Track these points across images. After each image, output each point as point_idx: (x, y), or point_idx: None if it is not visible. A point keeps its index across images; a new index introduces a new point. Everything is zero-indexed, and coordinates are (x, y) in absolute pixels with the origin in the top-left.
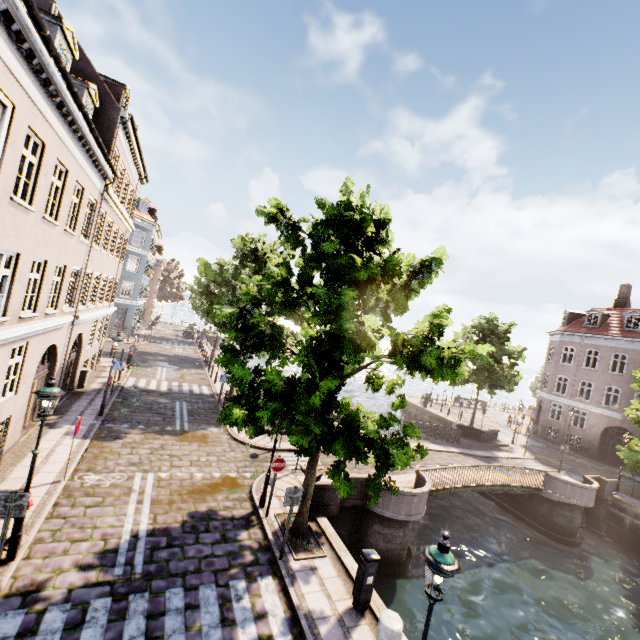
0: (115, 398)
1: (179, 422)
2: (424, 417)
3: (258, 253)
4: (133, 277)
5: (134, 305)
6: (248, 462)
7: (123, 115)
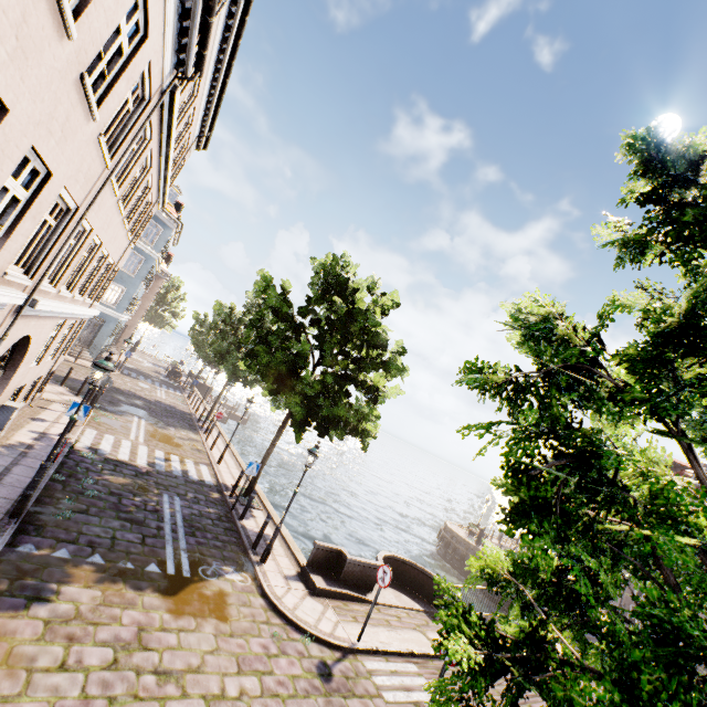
0: (54, 471)
1: (171, 550)
2: None
3: (347, 286)
4: (127, 281)
5: (116, 318)
6: (321, 697)
7: None
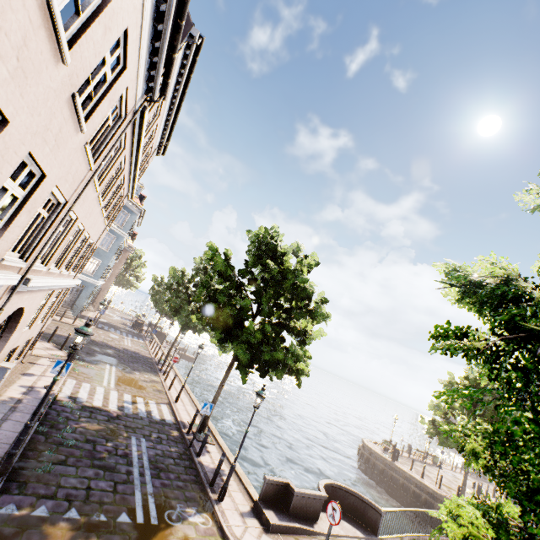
0: (38, 424)
1: (140, 496)
2: (395, 475)
3: (276, 251)
4: (102, 254)
5: (93, 284)
6: None
7: (193, 33)
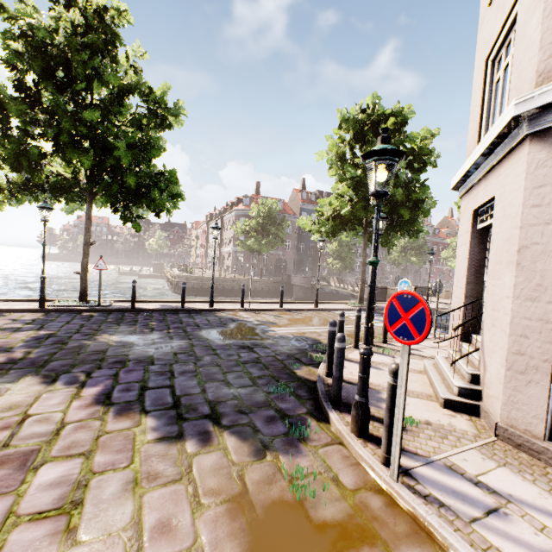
0: None
1: None
2: (230, 284)
3: None
4: None
5: None
6: None
7: None
